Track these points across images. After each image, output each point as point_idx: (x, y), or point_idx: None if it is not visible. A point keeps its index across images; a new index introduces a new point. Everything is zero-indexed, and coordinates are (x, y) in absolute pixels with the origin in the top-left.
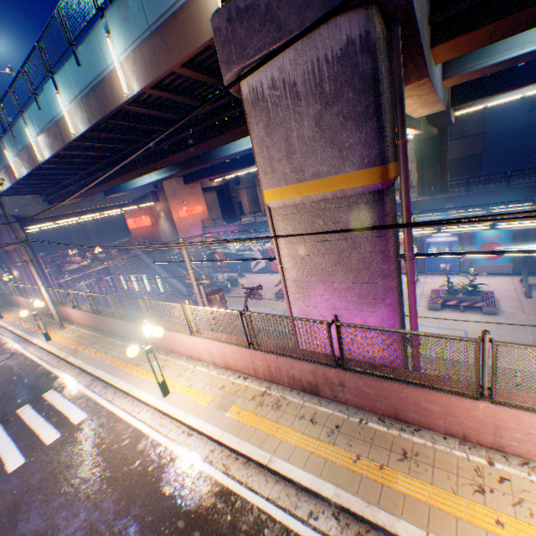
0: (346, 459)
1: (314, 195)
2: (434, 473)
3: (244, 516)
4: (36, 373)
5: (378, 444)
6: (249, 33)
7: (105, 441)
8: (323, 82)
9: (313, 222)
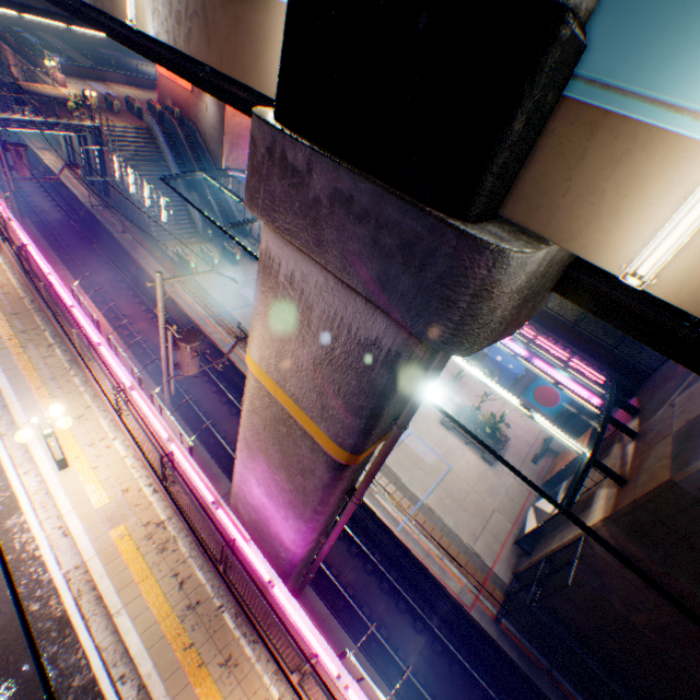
0: (181, 642)
1: (287, 409)
2: (235, 689)
3: (69, 654)
4: None
5: (217, 640)
6: (287, 200)
7: None
8: (338, 342)
9: (279, 422)
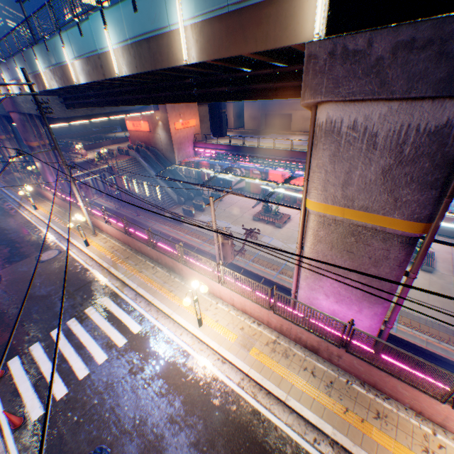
0: (338, 409)
1: (355, 221)
2: (397, 432)
3: (272, 432)
4: (87, 277)
5: (360, 402)
6: (348, 75)
7: (162, 354)
8: (405, 145)
9: (345, 237)
